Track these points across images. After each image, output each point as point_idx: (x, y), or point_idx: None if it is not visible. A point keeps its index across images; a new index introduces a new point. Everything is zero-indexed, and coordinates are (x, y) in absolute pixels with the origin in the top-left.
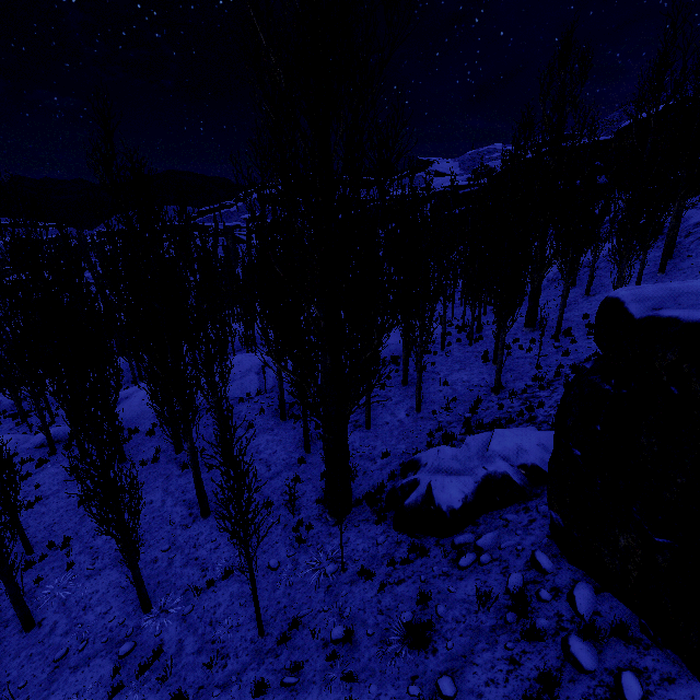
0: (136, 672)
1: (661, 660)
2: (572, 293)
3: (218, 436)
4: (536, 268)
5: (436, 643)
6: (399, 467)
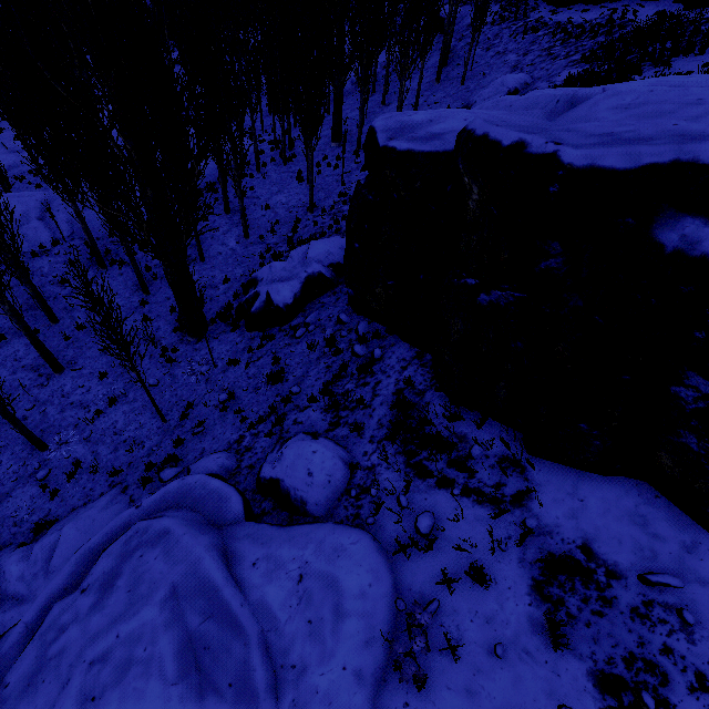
0: (64, 481)
1: (391, 340)
2: (372, 102)
3: (26, 300)
4: (337, 73)
5: (288, 377)
6: (241, 288)
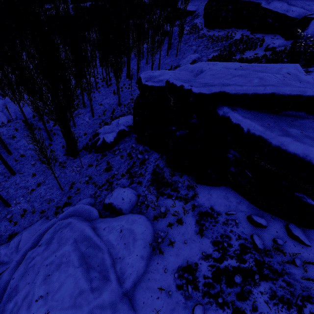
0: (19, 218)
1: (151, 152)
2: (142, 62)
3: None
4: (127, 53)
5: (113, 169)
6: (92, 137)
